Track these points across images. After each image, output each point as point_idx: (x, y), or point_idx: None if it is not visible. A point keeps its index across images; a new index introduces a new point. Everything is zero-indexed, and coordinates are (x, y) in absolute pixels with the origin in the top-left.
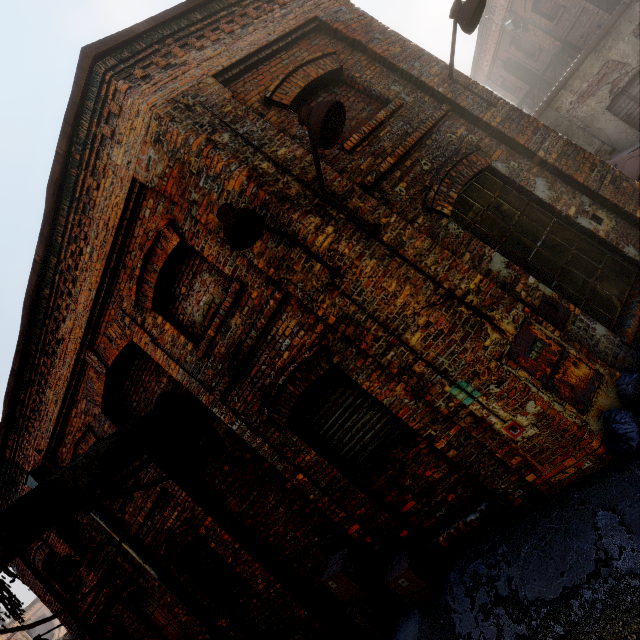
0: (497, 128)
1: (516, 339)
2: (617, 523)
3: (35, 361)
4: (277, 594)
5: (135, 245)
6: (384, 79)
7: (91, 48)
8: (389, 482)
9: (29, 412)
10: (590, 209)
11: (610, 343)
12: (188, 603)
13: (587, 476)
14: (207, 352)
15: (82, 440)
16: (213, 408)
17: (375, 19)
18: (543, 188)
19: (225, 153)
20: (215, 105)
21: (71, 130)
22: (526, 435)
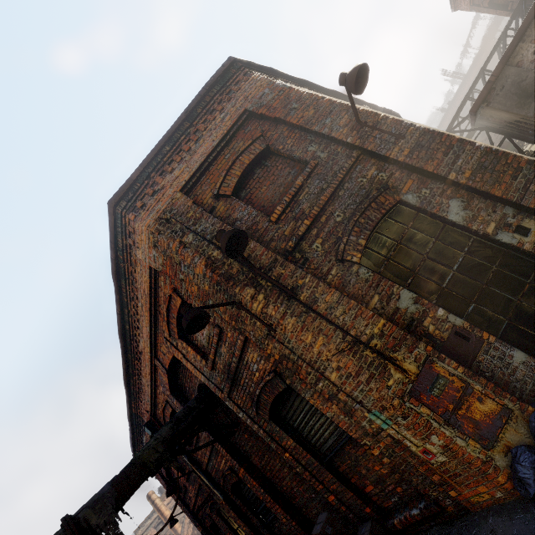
0: (404, 162)
1: (418, 377)
2: None
3: (133, 363)
4: (294, 529)
5: (161, 301)
6: (302, 143)
7: (112, 201)
8: (350, 468)
9: (137, 389)
10: (514, 220)
11: (530, 370)
12: (243, 519)
13: (501, 504)
14: (213, 367)
15: (166, 408)
16: (225, 401)
17: (292, 88)
18: (457, 210)
19: (191, 250)
20: (183, 213)
21: (114, 246)
22: (438, 460)
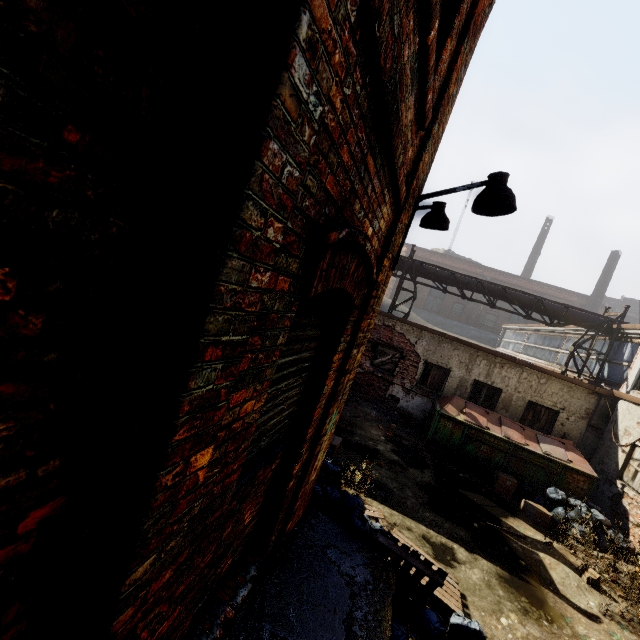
0: None
1: None
2: (340, 553)
3: None
4: None
5: None
6: None
7: None
8: None
9: None
10: None
11: None
12: None
13: (296, 526)
14: None
15: None
16: None
17: None
18: None
19: None
20: None
21: None
22: (312, 478)
